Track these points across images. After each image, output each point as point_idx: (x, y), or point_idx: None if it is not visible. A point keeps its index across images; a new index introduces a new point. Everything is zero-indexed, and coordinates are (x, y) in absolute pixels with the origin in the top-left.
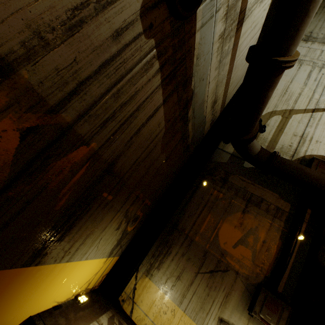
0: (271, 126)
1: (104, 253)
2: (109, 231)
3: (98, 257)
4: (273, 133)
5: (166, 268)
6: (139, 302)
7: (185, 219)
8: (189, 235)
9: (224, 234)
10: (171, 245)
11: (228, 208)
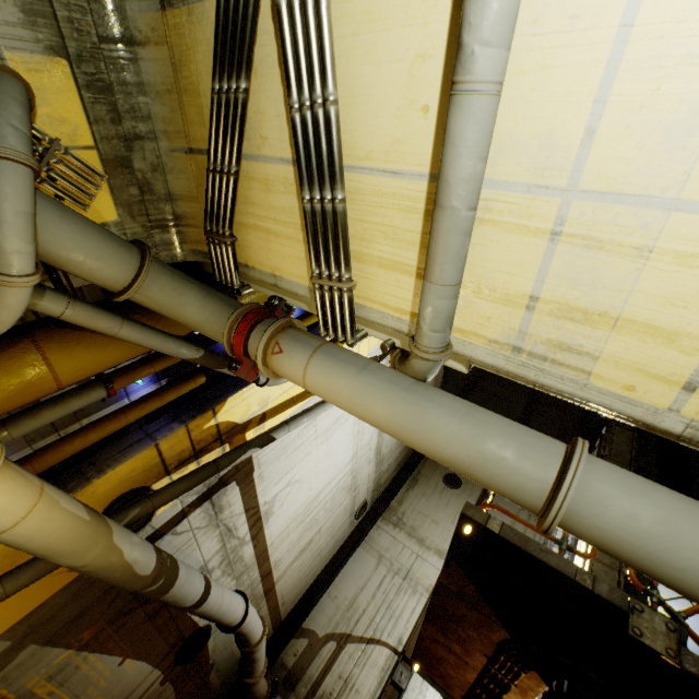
0: (323, 657)
1: None
2: None
3: None
4: (322, 670)
5: None
6: None
7: None
8: None
9: None
10: None
11: None
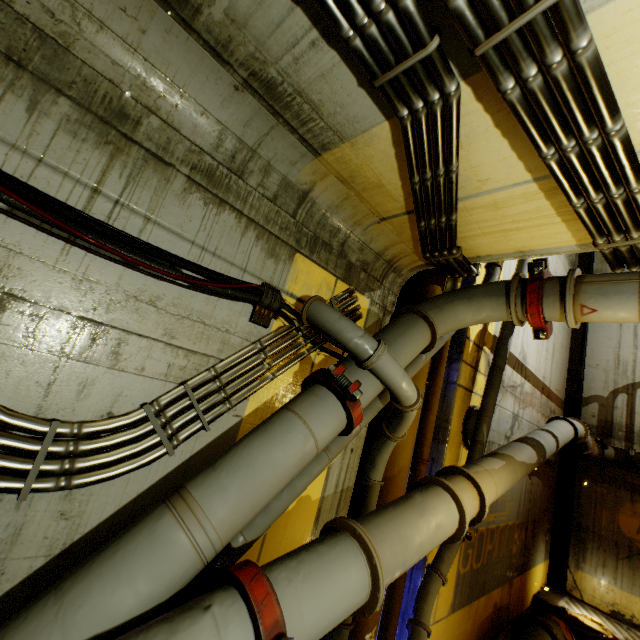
0: (620, 408)
1: (542, 558)
2: (540, 545)
3: (541, 562)
4: (626, 416)
5: (590, 560)
6: (583, 589)
7: (583, 518)
8: (594, 531)
9: (623, 524)
10: (584, 541)
11: (617, 501)
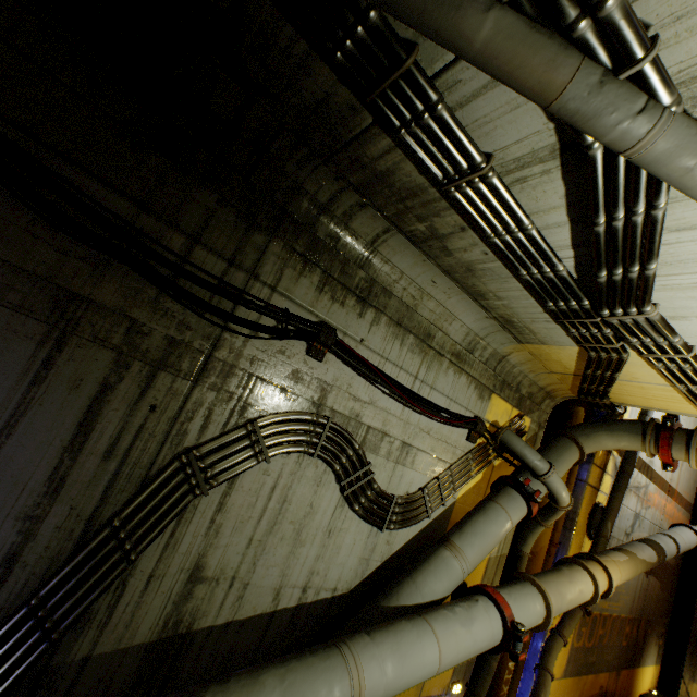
0: None
1: (653, 661)
2: (652, 647)
3: (651, 664)
4: None
5: None
6: None
7: None
8: None
9: None
10: None
11: None
